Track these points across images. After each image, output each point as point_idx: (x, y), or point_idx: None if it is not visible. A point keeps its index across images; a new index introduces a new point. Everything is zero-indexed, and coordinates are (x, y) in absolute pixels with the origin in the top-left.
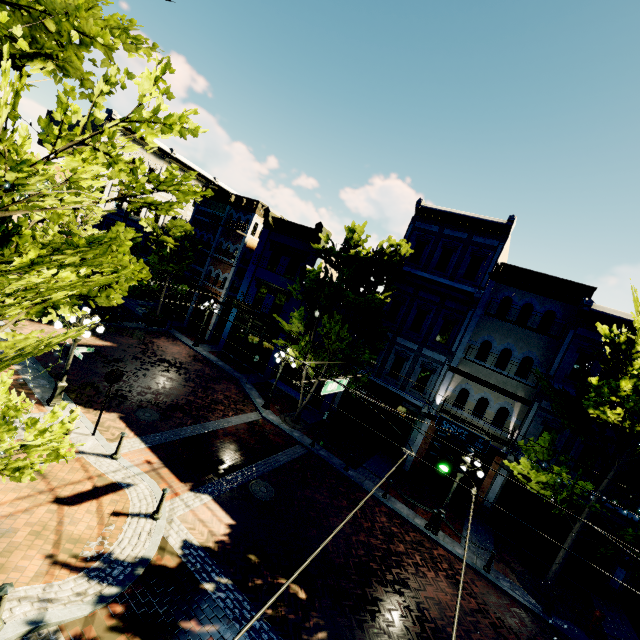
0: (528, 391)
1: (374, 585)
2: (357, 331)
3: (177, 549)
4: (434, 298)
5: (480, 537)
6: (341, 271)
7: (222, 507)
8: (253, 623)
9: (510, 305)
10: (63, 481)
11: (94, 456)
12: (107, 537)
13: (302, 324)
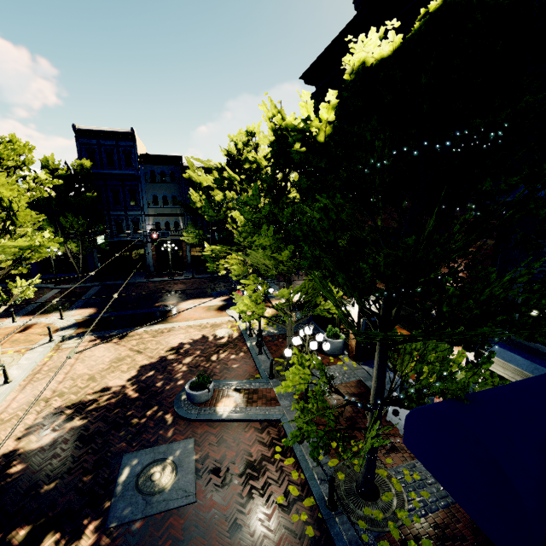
0: (181, 210)
1: (157, 294)
2: (86, 218)
3: (82, 318)
4: (117, 183)
5: (190, 272)
6: (58, 188)
7: (85, 309)
8: (125, 312)
9: (155, 174)
10: (8, 332)
11: (4, 326)
12: (53, 328)
13: (52, 227)
